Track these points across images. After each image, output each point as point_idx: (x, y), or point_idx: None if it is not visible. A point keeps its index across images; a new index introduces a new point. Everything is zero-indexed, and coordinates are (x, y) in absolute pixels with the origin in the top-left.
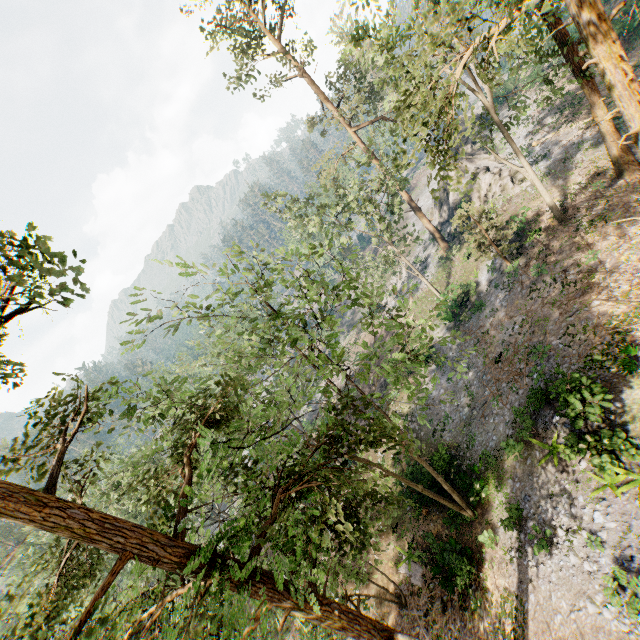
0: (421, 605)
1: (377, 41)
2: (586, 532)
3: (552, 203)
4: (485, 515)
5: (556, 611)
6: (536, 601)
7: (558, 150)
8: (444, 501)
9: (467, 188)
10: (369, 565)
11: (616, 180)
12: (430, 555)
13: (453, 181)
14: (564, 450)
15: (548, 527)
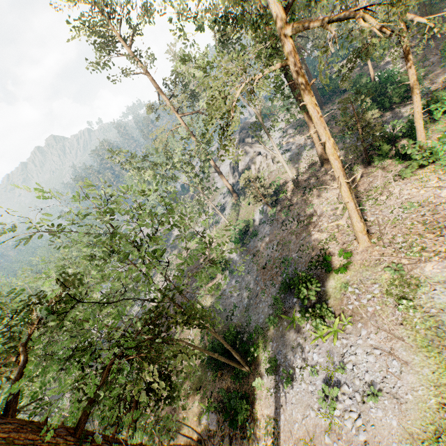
0: (215, 444)
1: (196, 65)
2: (310, 367)
3: (292, 176)
4: (257, 368)
5: (295, 421)
6: (285, 418)
7: (295, 148)
8: (232, 362)
9: (248, 162)
10: (179, 423)
11: (321, 168)
12: (222, 405)
13: (241, 157)
14: (298, 318)
15: (291, 368)
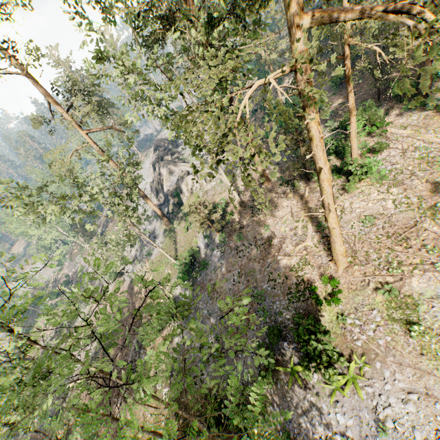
0: None
1: (120, 66)
2: (339, 435)
3: (237, 197)
4: None
5: None
6: None
7: (225, 165)
8: None
9: (179, 183)
10: None
11: (261, 185)
12: None
13: (165, 177)
14: (305, 372)
15: None
